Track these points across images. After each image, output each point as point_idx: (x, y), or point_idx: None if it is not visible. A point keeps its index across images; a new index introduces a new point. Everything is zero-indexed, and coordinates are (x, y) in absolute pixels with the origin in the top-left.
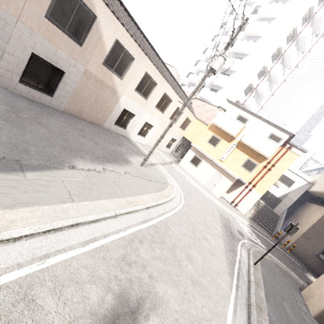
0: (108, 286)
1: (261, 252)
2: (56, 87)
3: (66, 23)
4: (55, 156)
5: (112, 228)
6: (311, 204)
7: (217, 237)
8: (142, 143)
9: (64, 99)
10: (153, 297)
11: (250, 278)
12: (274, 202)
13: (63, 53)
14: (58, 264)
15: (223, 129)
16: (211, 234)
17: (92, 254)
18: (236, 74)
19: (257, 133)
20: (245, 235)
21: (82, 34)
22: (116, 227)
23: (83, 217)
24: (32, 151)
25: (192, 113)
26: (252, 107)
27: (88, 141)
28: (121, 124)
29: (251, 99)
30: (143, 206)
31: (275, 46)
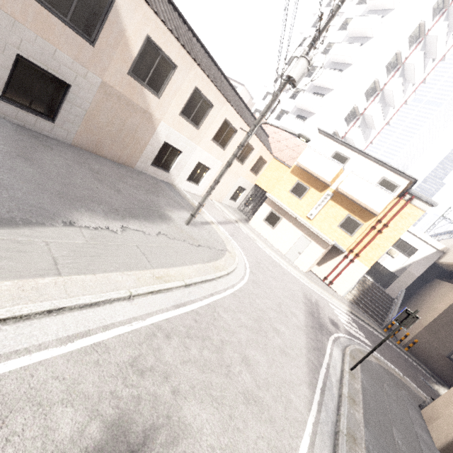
0: (96, 408)
1: (363, 352)
2: (60, 108)
3: (67, 9)
4: (43, 206)
5: (122, 315)
6: (440, 282)
7: (297, 329)
8: (194, 192)
9: (72, 127)
10: (174, 426)
11: (342, 391)
12: (386, 279)
13: (66, 56)
14: (10, 374)
15: (312, 173)
16: (287, 324)
17: (77, 357)
18: (333, 93)
19: (362, 178)
20: (341, 326)
21: (94, 27)
22: (128, 314)
23: (71, 299)
24: (3, 198)
25: (267, 150)
26: (357, 142)
27: (106, 187)
28: (162, 165)
29: (356, 130)
30: (180, 282)
31: (391, 51)
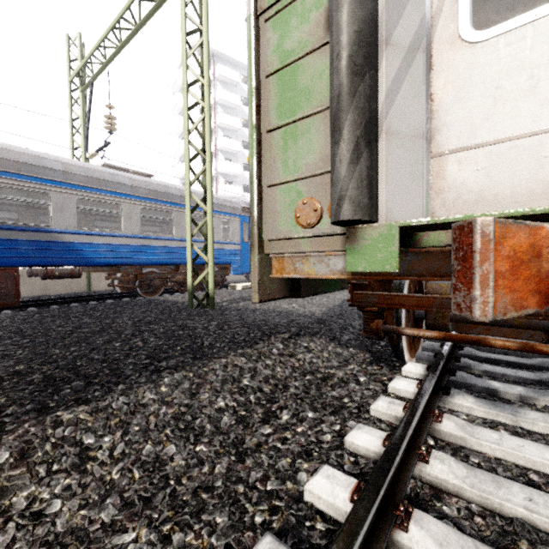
0: None
1: None
2: None
3: None
4: None
5: None
6: None
7: None
8: None
9: None
10: None
11: None
12: None
13: None
14: None
15: None
16: None
17: None
18: None
19: None
20: None
21: None
22: None
23: None
24: None
25: None
26: None
27: None
28: None
29: None
30: None
31: None
